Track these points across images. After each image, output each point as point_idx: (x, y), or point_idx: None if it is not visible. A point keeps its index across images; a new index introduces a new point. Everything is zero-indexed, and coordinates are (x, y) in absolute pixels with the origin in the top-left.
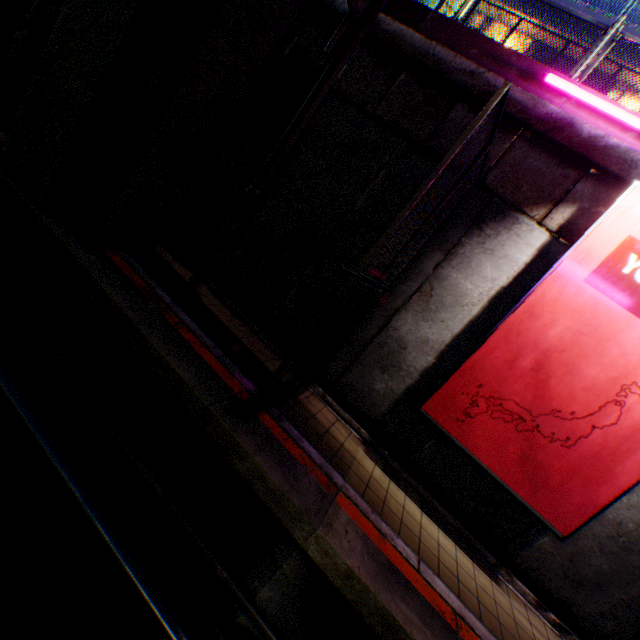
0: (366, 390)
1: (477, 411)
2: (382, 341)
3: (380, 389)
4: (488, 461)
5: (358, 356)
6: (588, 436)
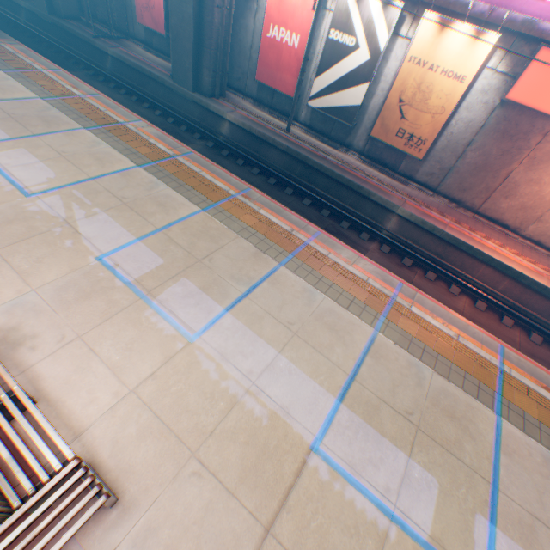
0: (140, 33)
1: (144, 15)
2: (134, 12)
3: (141, 30)
4: (151, 28)
5: (134, 23)
6: (156, 4)
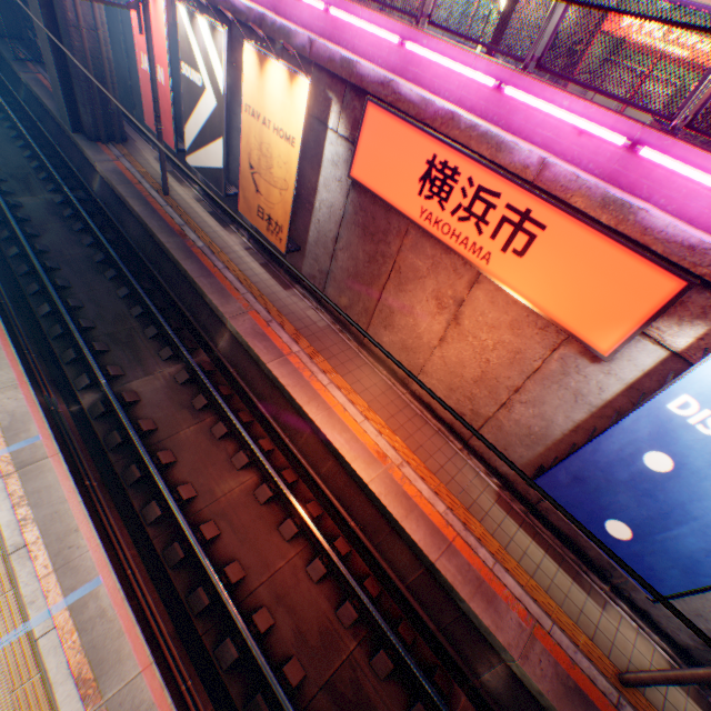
0: None
1: None
2: None
3: None
4: None
5: None
6: None
